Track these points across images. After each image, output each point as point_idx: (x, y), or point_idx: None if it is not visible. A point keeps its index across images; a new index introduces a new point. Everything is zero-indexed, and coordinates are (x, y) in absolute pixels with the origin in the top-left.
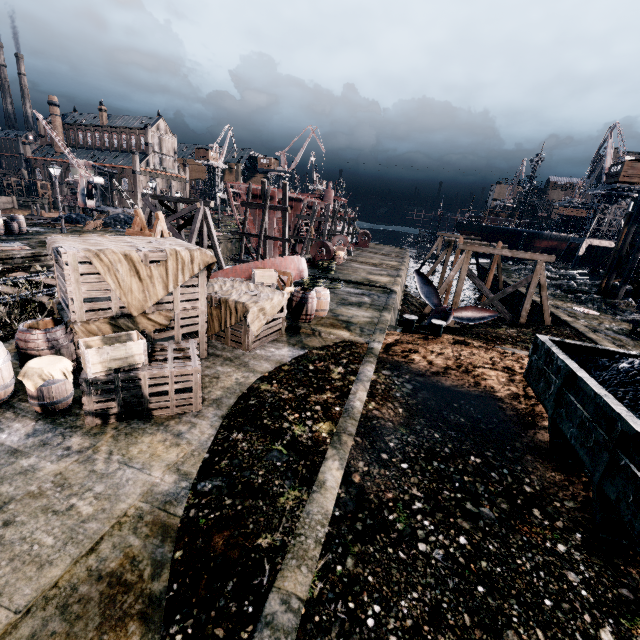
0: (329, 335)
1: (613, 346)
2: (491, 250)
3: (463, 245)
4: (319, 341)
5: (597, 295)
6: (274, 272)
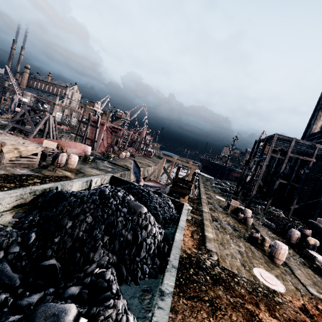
0: (59, 172)
1: (207, 208)
2: (173, 160)
3: (162, 155)
4: (51, 173)
5: (233, 194)
6: (54, 143)
